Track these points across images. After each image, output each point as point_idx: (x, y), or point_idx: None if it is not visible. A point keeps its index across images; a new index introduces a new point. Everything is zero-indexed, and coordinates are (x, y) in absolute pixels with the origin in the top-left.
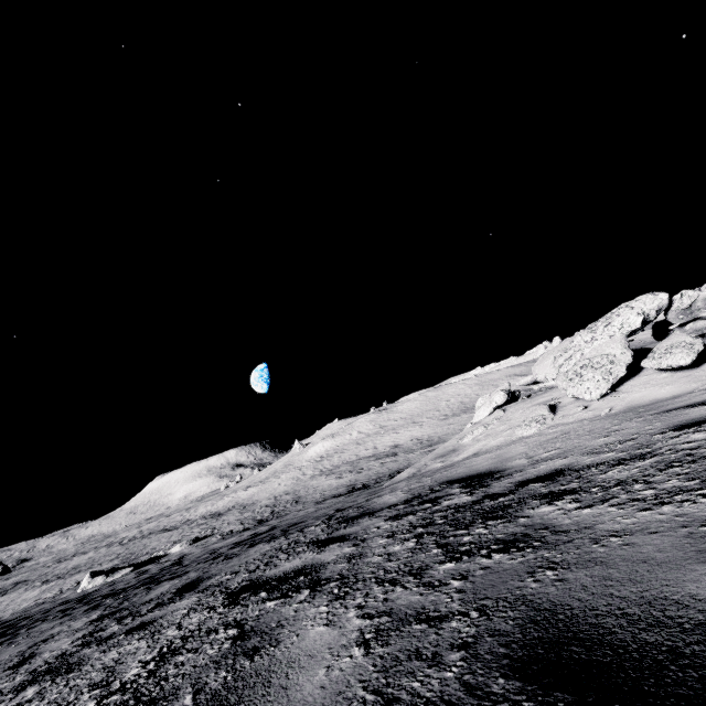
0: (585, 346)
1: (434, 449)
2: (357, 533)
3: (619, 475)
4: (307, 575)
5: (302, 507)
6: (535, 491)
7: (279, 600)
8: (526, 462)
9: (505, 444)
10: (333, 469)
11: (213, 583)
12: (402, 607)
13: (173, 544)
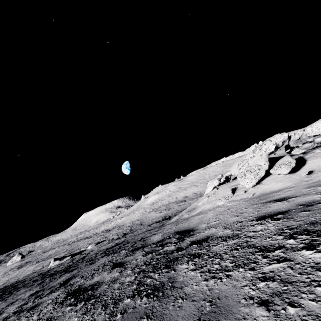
0: (250, 160)
1: None
2: (128, 262)
3: (218, 249)
4: (92, 290)
5: (143, 227)
6: (191, 251)
7: (72, 307)
8: (204, 227)
9: (211, 208)
10: (158, 208)
11: (72, 282)
12: None
13: (89, 244)
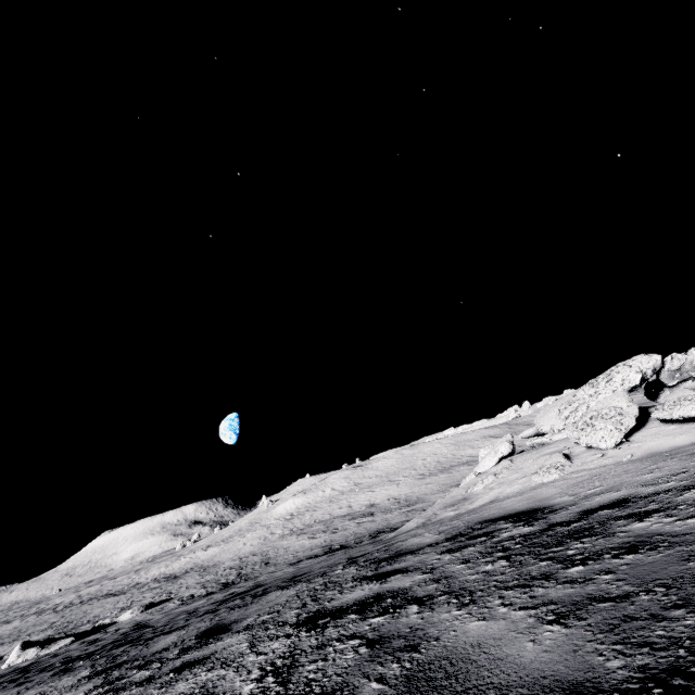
0: (589, 400)
1: (413, 509)
2: (415, 565)
3: None
4: (393, 597)
5: (274, 569)
6: (611, 515)
7: (385, 616)
8: (573, 498)
9: (525, 490)
10: (305, 528)
11: (251, 623)
12: (562, 597)
13: (121, 611)
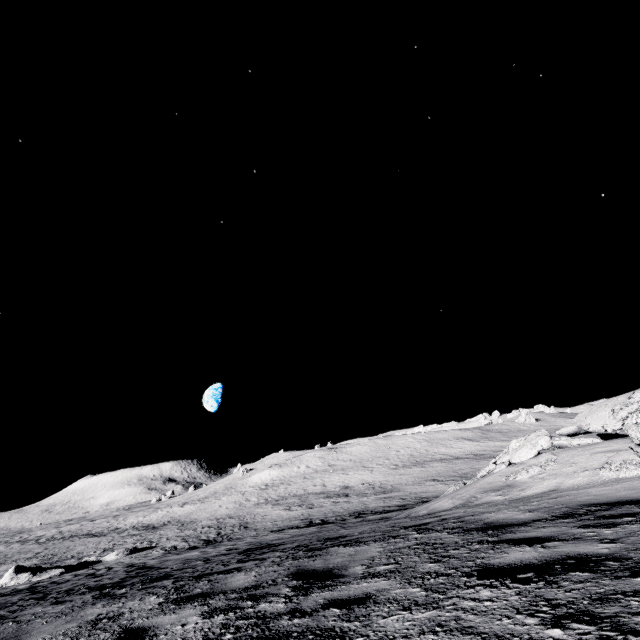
0: None
1: (389, 496)
2: (564, 535)
3: None
4: (613, 560)
5: (256, 534)
6: None
7: None
8: None
9: (597, 483)
10: (280, 499)
11: (370, 571)
12: None
13: (104, 551)
